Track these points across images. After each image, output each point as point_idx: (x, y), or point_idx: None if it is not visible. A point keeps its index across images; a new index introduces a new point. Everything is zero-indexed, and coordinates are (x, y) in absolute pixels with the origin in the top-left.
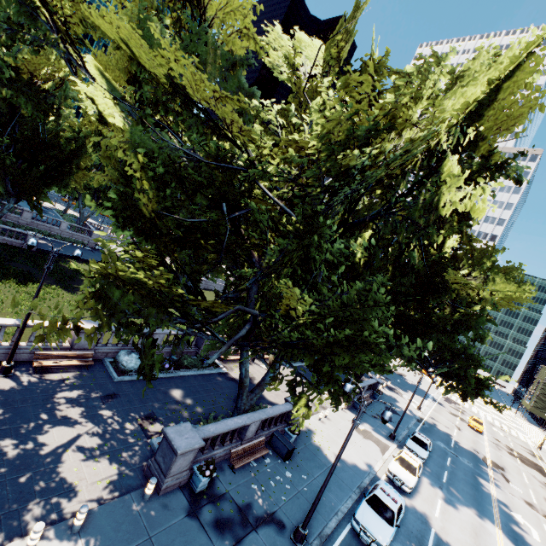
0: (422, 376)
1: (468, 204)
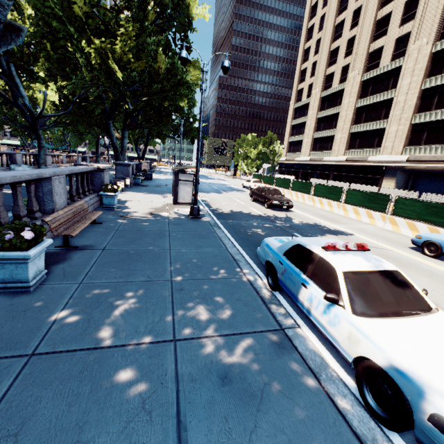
0: (176, 137)
1: (201, 13)
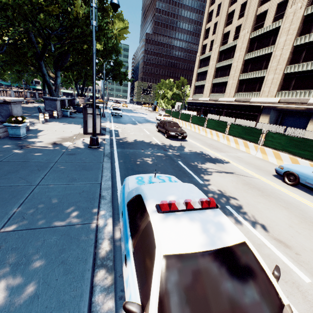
0: (106, 79)
1: None
